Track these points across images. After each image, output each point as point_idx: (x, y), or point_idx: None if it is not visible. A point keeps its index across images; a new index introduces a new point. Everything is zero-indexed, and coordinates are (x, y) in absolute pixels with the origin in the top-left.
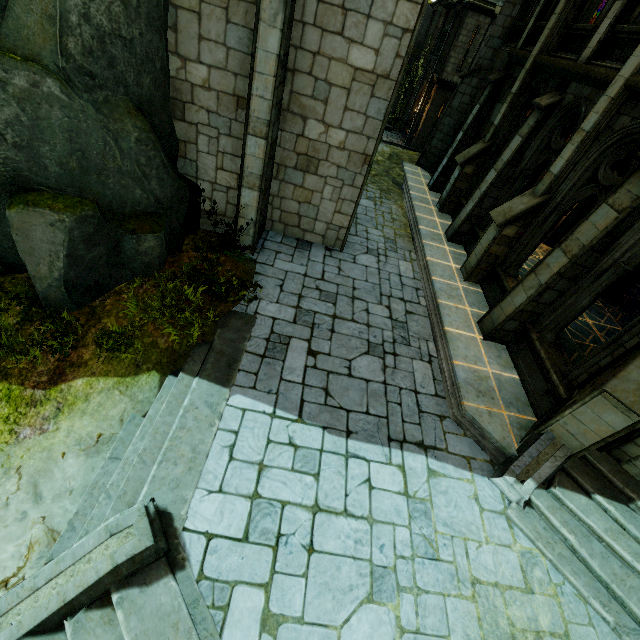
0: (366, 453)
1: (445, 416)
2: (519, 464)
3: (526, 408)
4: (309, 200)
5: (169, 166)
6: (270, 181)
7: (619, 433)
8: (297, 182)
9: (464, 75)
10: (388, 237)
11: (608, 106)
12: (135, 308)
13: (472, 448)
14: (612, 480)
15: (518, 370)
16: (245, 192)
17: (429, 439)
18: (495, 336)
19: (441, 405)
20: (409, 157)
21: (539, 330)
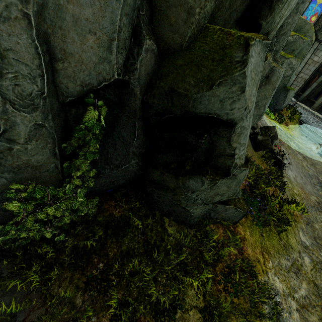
0: None
1: None
2: None
3: None
4: None
5: None
6: None
7: None
8: None
9: None
10: None
11: None
12: (290, 112)
13: None
14: None
15: None
16: None
17: None
18: None
19: None
20: None
21: None
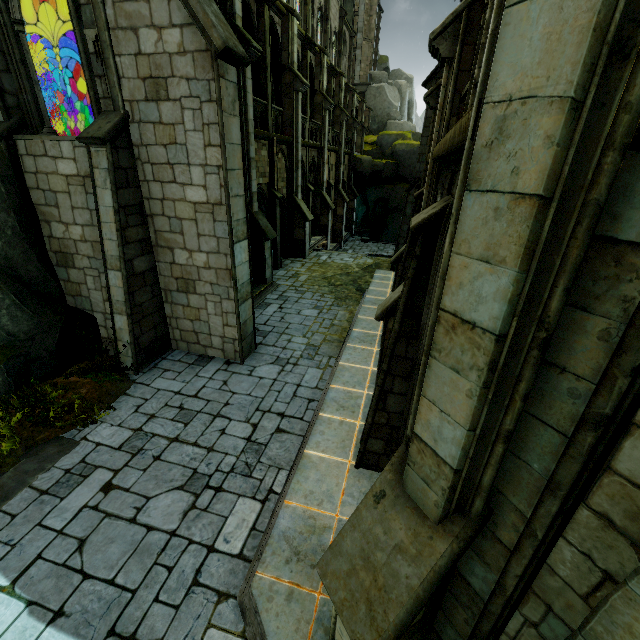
0: None
1: (230, 594)
2: None
3: None
4: (199, 317)
5: (27, 305)
6: (159, 305)
7: None
8: (184, 302)
9: (408, 188)
10: (312, 344)
11: (429, 181)
12: None
13: None
14: None
15: None
16: (117, 317)
17: (175, 637)
18: (367, 461)
19: (236, 573)
20: (389, 264)
21: None
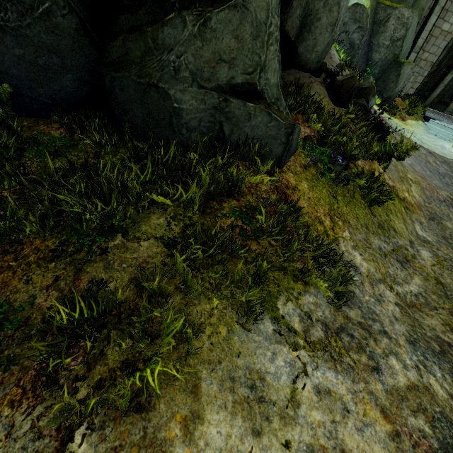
0: None
1: None
2: None
3: None
4: None
5: None
6: None
7: None
8: None
9: None
10: None
11: None
12: (408, 103)
13: None
14: None
15: None
16: None
17: None
18: None
19: None
20: None
21: None
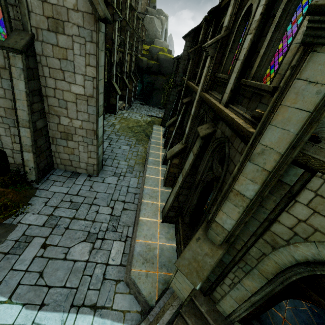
0: (48, 321)
1: (120, 280)
2: (153, 313)
3: (173, 267)
4: (73, 153)
5: None
6: (48, 145)
7: (193, 291)
8: (64, 145)
9: (172, 87)
10: (130, 165)
11: (196, 104)
12: None
13: (131, 303)
14: (207, 318)
15: (176, 240)
16: (25, 154)
17: (102, 300)
18: (166, 220)
19: (121, 272)
20: (159, 122)
21: (183, 216)
